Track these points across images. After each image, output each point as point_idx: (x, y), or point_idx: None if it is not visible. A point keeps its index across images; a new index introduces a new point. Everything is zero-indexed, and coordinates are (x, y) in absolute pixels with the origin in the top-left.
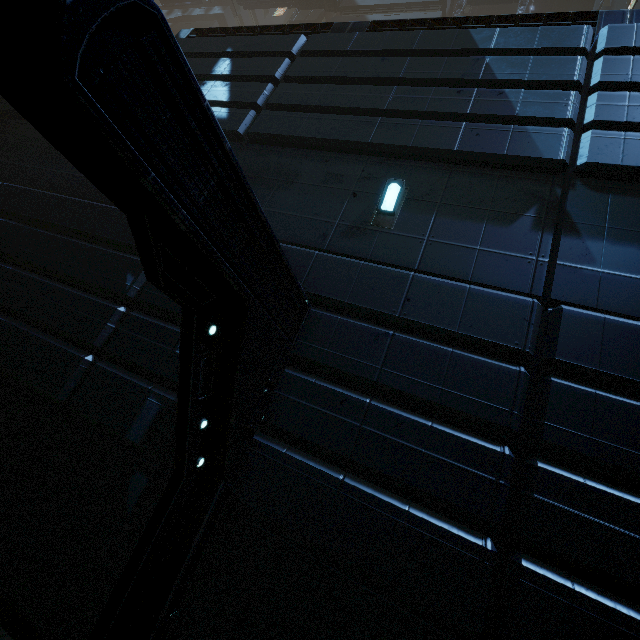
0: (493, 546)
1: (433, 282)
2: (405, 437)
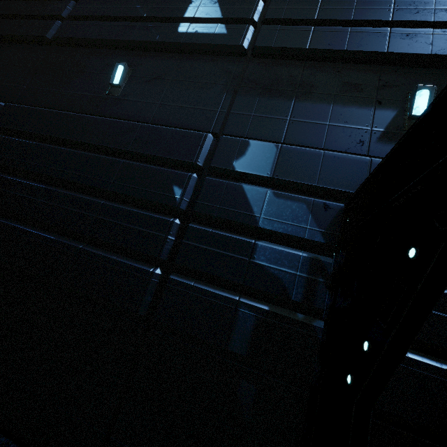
0: None
1: None
2: None
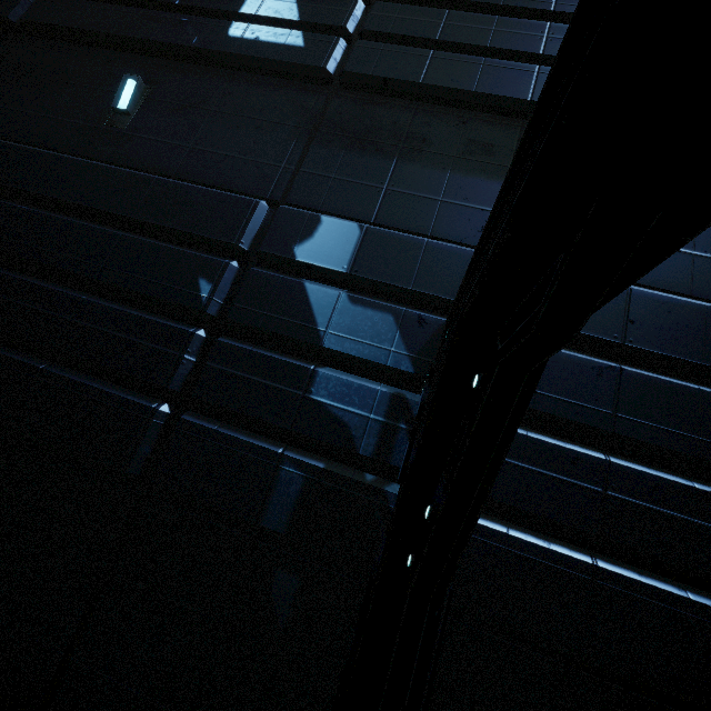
0: None
1: (659, 298)
2: (667, 504)
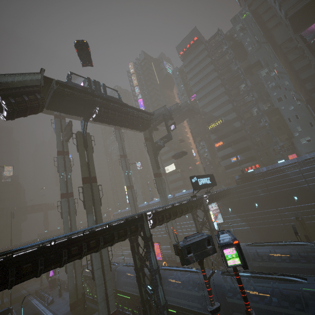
0: None
1: (307, 205)
2: None
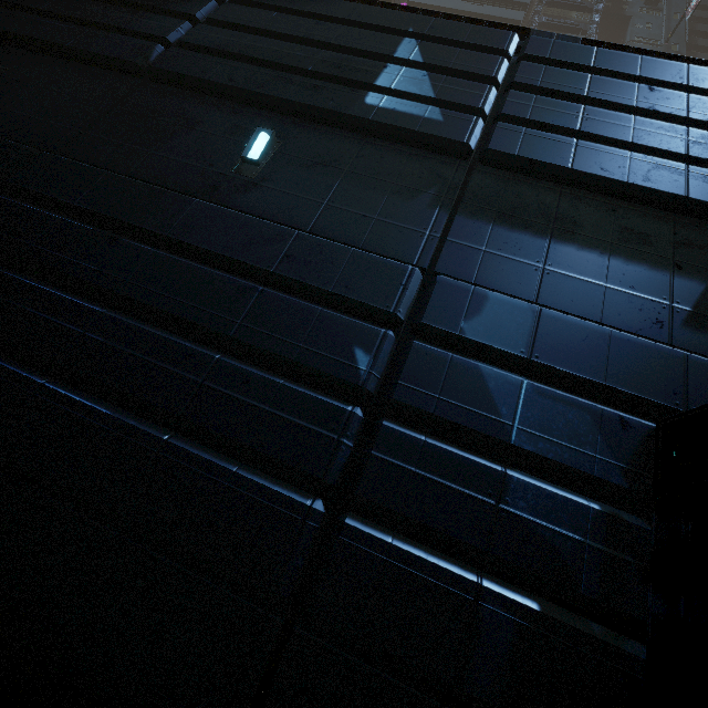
0: None
1: None
2: None
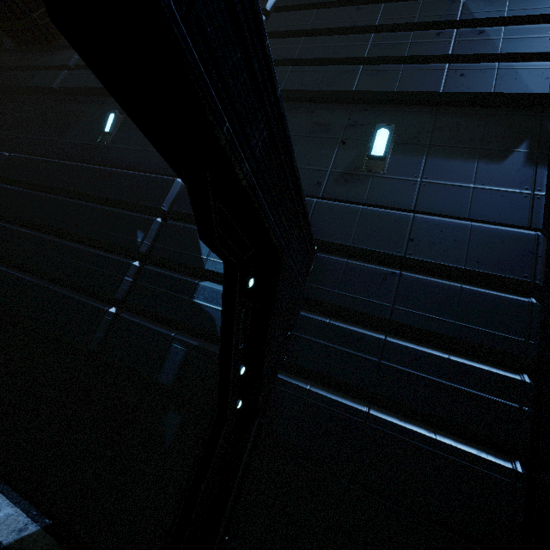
0: (522, 468)
1: (434, 221)
2: (424, 370)
